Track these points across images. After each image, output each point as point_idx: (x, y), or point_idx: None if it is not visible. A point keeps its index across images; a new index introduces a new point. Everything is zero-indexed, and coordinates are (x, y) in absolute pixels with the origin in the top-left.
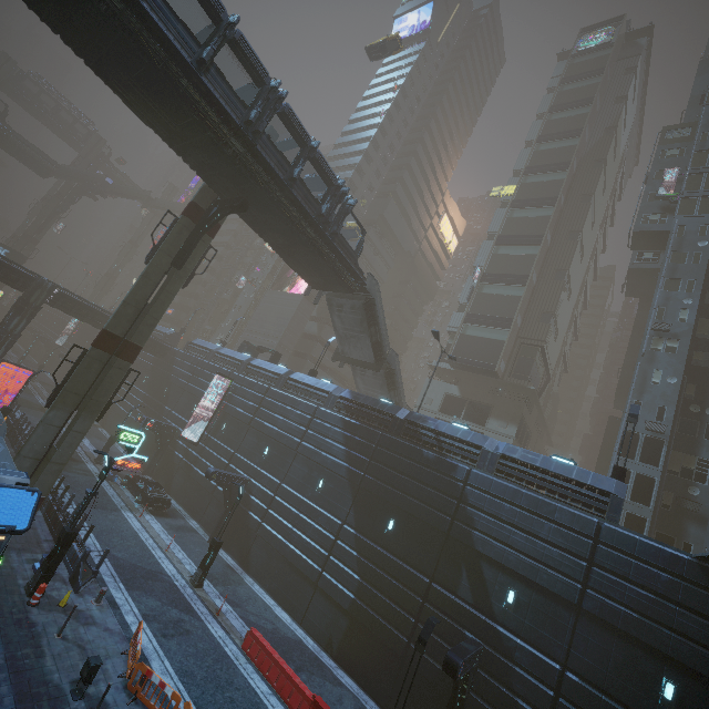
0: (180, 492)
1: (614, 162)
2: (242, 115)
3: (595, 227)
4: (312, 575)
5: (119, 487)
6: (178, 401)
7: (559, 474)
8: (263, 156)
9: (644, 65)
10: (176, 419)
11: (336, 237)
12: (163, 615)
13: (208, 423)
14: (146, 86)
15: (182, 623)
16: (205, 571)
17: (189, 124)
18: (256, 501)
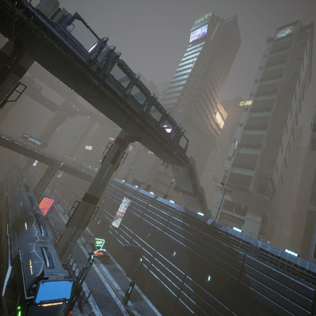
0: (111, 250)
1: (299, 86)
2: (140, 109)
3: (292, 117)
4: (173, 299)
5: (88, 249)
6: (109, 207)
7: (291, 262)
8: (148, 123)
9: (310, 40)
10: (108, 215)
11: (176, 146)
12: None
13: (122, 219)
14: (104, 105)
15: None
16: (128, 296)
17: (120, 115)
18: (145, 258)
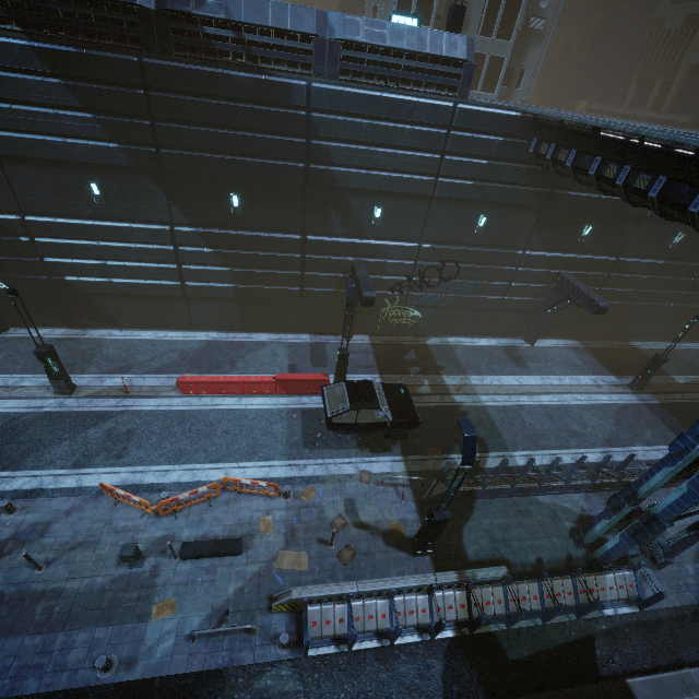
0: None
1: None
2: None
3: None
4: (175, 292)
5: None
6: None
7: (414, 52)
8: None
9: None
10: None
11: None
12: (89, 446)
13: None
14: None
15: (114, 432)
16: (64, 378)
17: None
18: (7, 259)
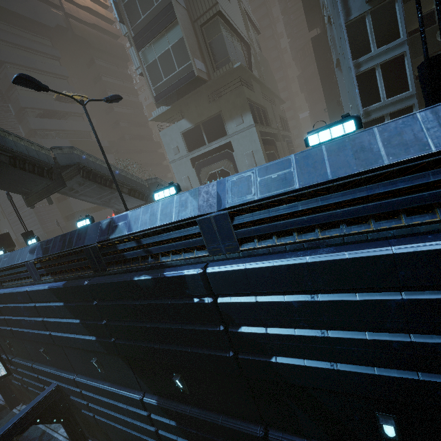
0: None
1: None
2: None
3: None
4: None
5: None
6: None
7: (353, 175)
8: None
9: None
10: None
11: None
12: None
13: None
14: None
15: None
16: None
17: None
18: (76, 401)
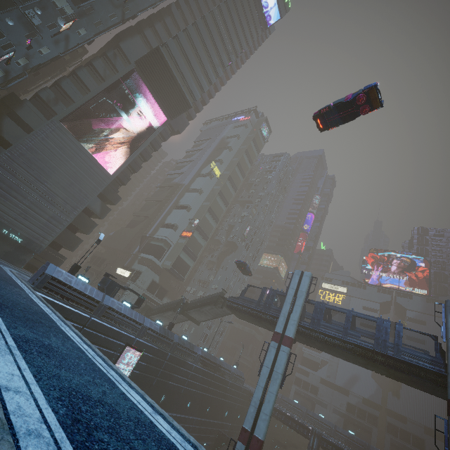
0: None
1: None
2: None
3: None
4: None
5: None
6: None
7: (240, 376)
8: None
9: None
10: None
11: None
12: None
13: None
14: (352, 360)
15: None
16: None
17: (334, 353)
18: None
